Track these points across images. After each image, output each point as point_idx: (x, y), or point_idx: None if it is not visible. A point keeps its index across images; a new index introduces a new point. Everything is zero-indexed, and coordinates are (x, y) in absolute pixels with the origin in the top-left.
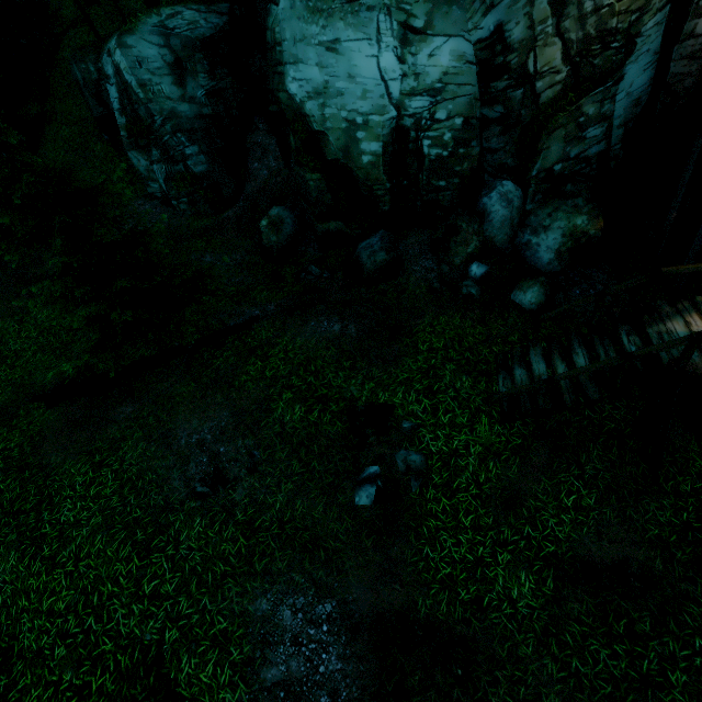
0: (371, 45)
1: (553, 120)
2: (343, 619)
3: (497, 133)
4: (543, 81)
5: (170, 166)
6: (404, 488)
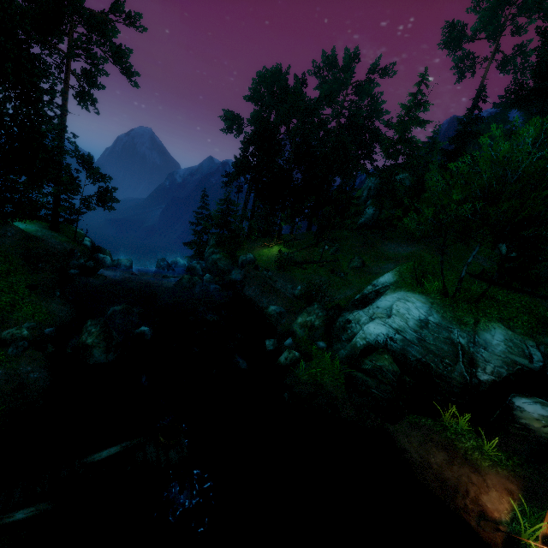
0: None
1: None
2: None
3: None
4: None
5: None
6: None
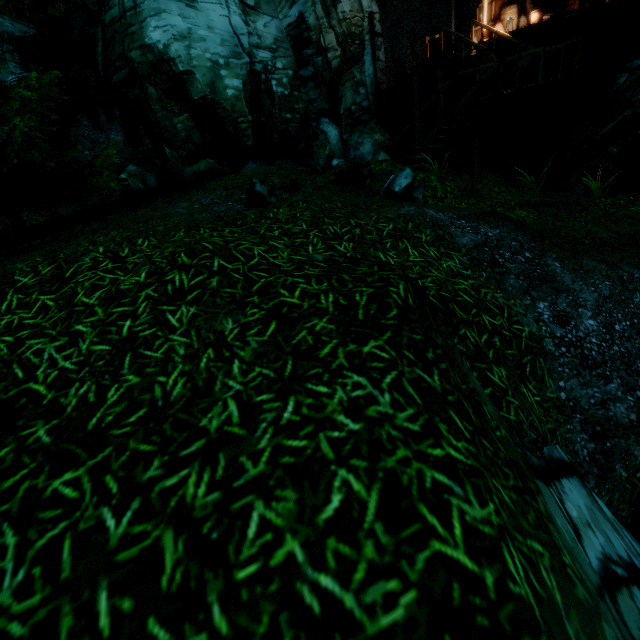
0: (222, 9)
1: (342, 77)
2: (467, 217)
3: (313, 87)
4: (331, 54)
5: None
6: (413, 200)
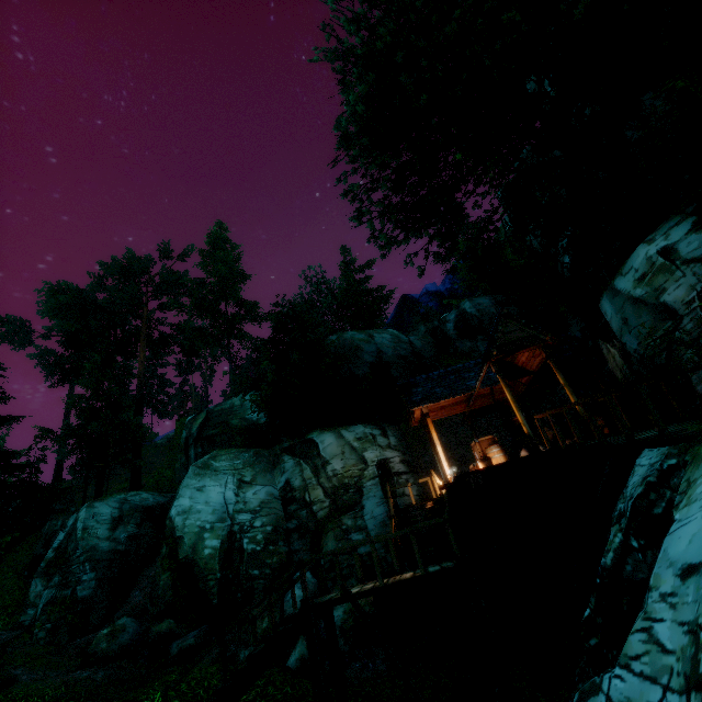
0: (222, 487)
1: (326, 526)
2: None
3: (297, 538)
4: (316, 506)
5: (60, 590)
6: None
